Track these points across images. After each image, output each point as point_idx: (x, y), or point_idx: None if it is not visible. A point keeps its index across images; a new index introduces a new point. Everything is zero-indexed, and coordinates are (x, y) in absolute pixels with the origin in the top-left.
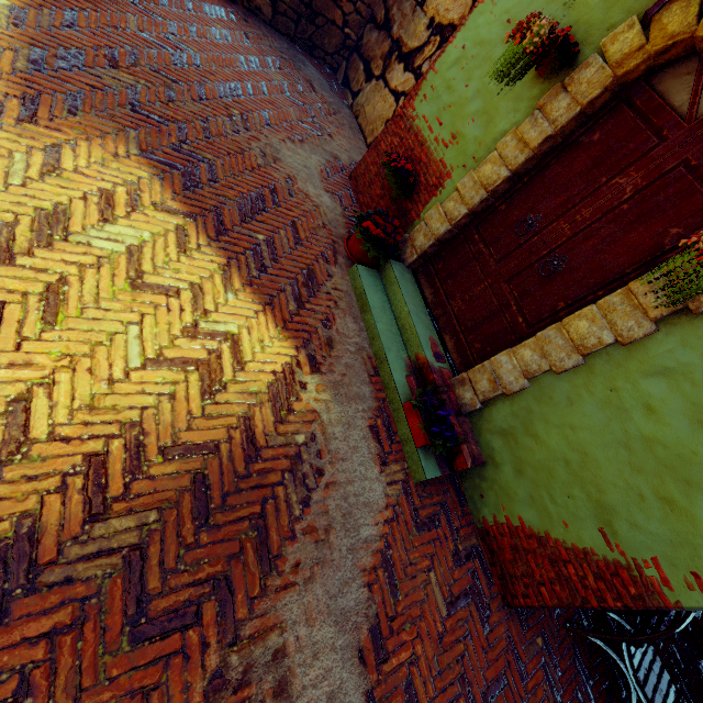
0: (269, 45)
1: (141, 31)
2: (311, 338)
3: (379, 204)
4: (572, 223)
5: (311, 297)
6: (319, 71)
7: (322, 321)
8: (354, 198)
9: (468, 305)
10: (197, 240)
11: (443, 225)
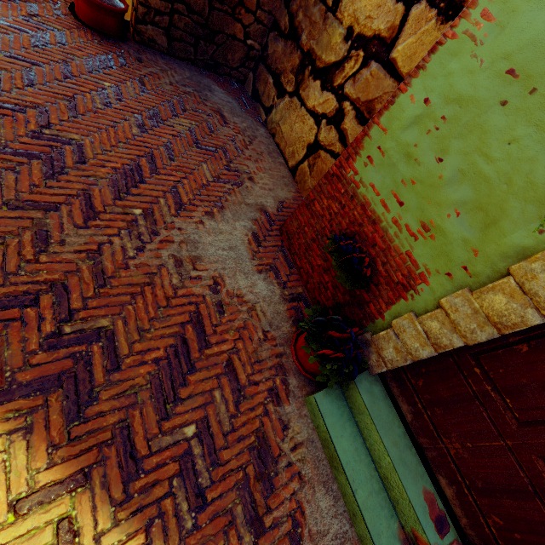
0: (169, 82)
1: None
2: None
3: (322, 277)
4: None
5: (269, 495)
6: (226, 92)
7: (289, 534)
8: (289, 259)
9: (473, 457)
10: (93, 528)
11: (424, 348)
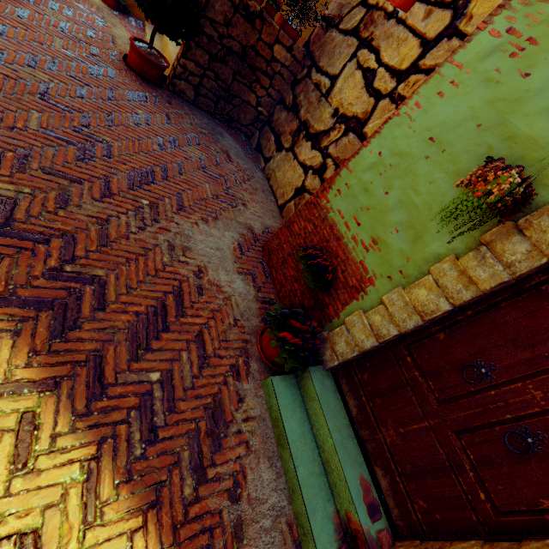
0: (190, 122)
1: (43, 128)
2: (212, 540)
3: (293, 286)
4: (547, 392)
5: (216, 451)
6: (235, 140)
7: (229, 491)
8: (267, 271)
9: (404, 442)
10: (52, 427)
11: (368, 339)
